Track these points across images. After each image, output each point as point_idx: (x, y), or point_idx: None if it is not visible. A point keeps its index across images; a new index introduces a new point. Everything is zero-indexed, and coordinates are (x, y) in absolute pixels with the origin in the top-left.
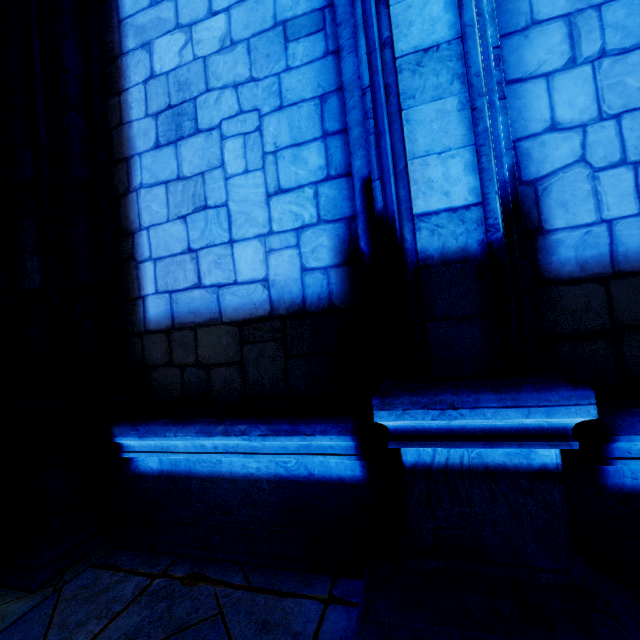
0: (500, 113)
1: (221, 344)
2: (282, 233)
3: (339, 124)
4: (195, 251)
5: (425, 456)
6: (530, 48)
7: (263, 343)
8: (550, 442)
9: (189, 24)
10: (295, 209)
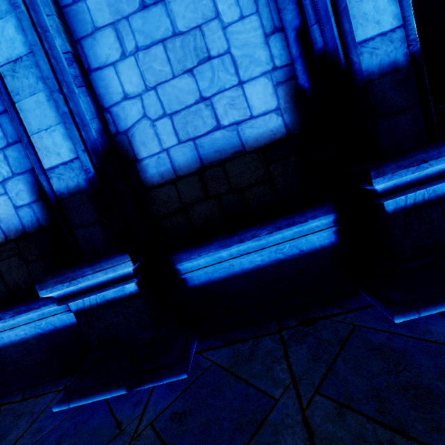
0: (82, 96)
1: None
2: None
3: (2, 106)
4: None
5: (80, 304)
6: (99, 46)
7: (8, 259)
8: (125, 282)
9: None
10: None
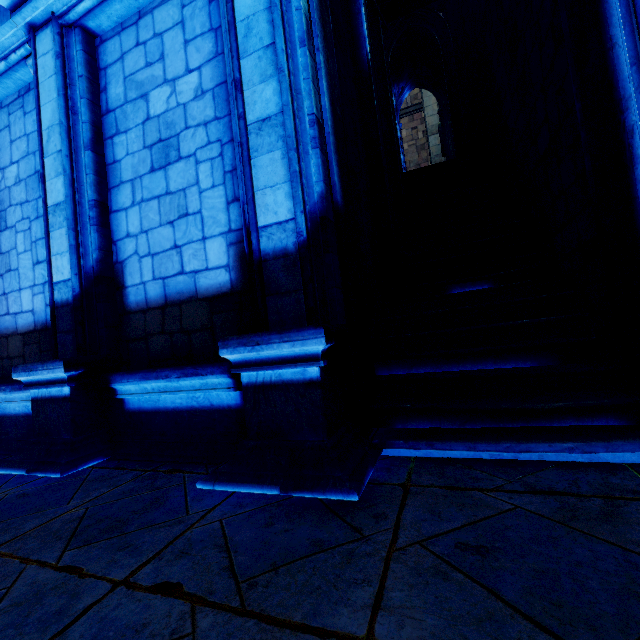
0: (93, 232)
1: (17, 346)
2: (39, 285)
3: None
4: (7, 294)
5: (36, 394)
6: (120, 195)
7: (32, 345)
8: (61, 384)
9: (3, 168)
10: (44, 272)
